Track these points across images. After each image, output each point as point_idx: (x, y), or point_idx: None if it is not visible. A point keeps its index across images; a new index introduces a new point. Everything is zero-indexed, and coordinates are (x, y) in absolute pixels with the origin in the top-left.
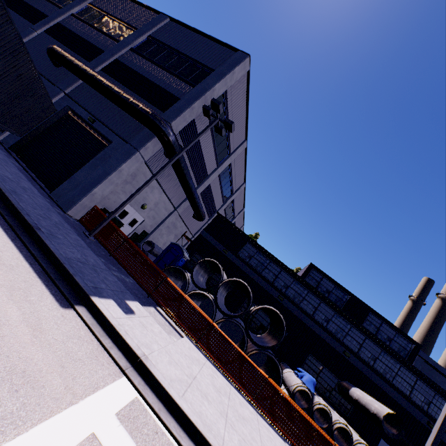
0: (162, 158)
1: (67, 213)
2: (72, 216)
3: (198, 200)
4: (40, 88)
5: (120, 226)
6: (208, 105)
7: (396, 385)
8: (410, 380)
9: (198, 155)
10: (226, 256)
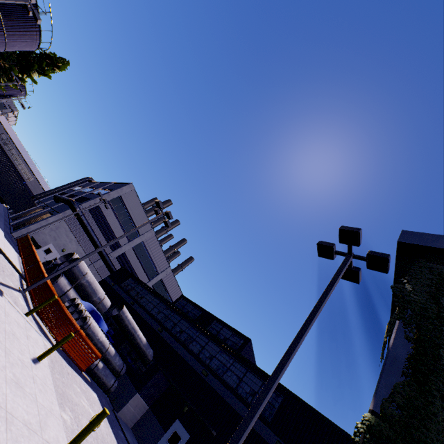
0: (78, 222)
1: (12, 234)
2: (14, 237)
3: (106, 255)
4: (22, 186)
5: (37, 247)
6: (109, 201)
7: (190, 348)
8: (203, 342)
9: (108, 228)
10: (112, 287)
